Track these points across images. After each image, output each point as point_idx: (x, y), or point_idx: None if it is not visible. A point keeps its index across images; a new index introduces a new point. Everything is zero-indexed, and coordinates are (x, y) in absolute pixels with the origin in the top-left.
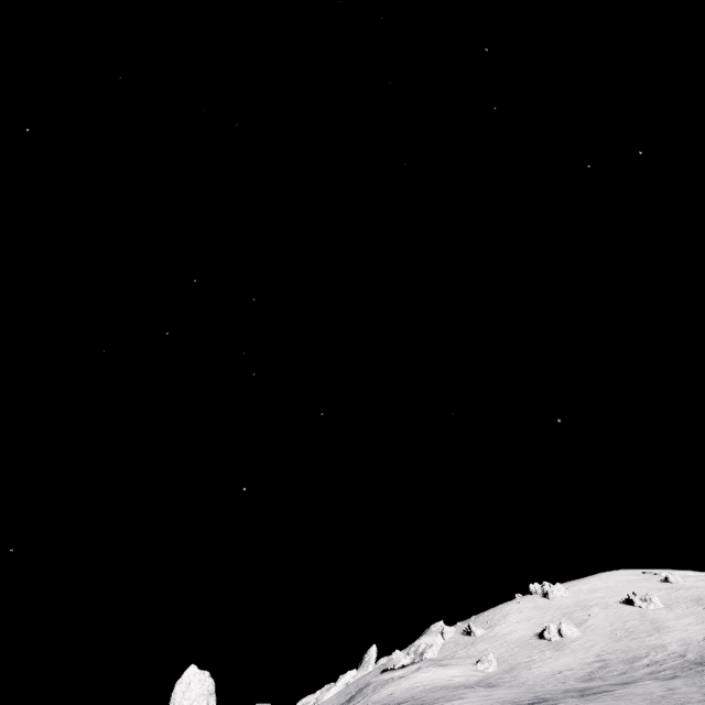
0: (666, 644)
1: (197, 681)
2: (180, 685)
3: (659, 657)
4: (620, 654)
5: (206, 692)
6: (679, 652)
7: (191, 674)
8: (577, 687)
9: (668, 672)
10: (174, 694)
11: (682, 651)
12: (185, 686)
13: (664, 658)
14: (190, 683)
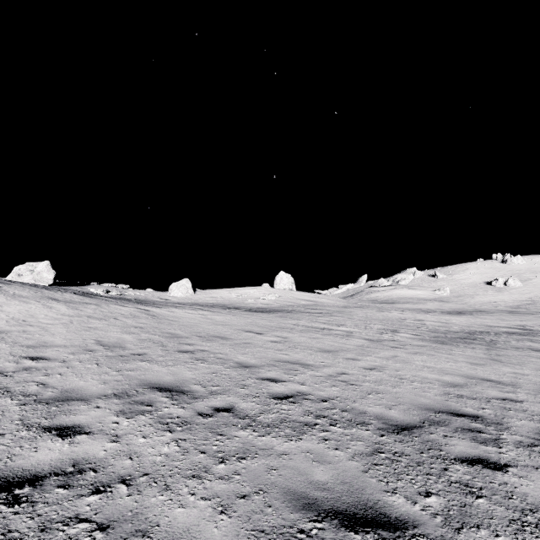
0: None
1: (285, 277)
2: (278, 278)
3: None
4: None
5: (290, 282)
6: None
7: (282, 275)
8: (507, 310)
9: None
10: (276, 281)
11: None
12: (280, 279)
13: None
14: (282, 278)
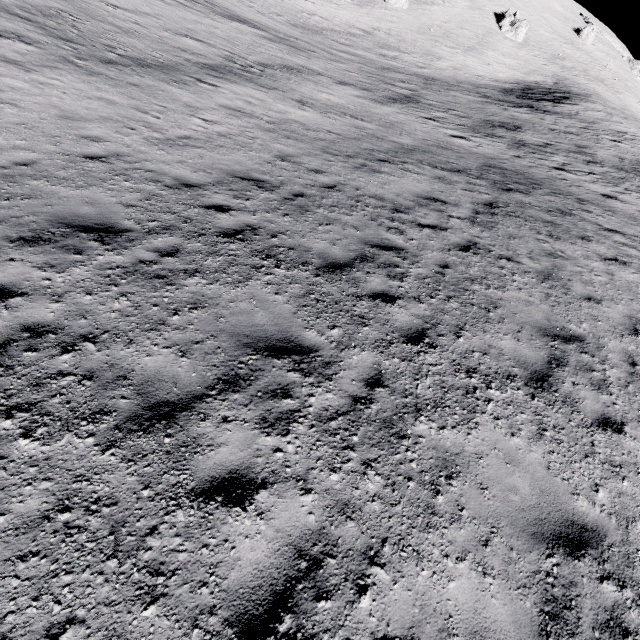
0: (444, 60)
1: None
2: None
3: (410, 59)
4: (392, 40)
5: None
6: (431, 67)
7: None
8: (206, 0)
9: (346, 56)
10: None
11: (436, 68)
12: None
13: (410, 62)
14: None
